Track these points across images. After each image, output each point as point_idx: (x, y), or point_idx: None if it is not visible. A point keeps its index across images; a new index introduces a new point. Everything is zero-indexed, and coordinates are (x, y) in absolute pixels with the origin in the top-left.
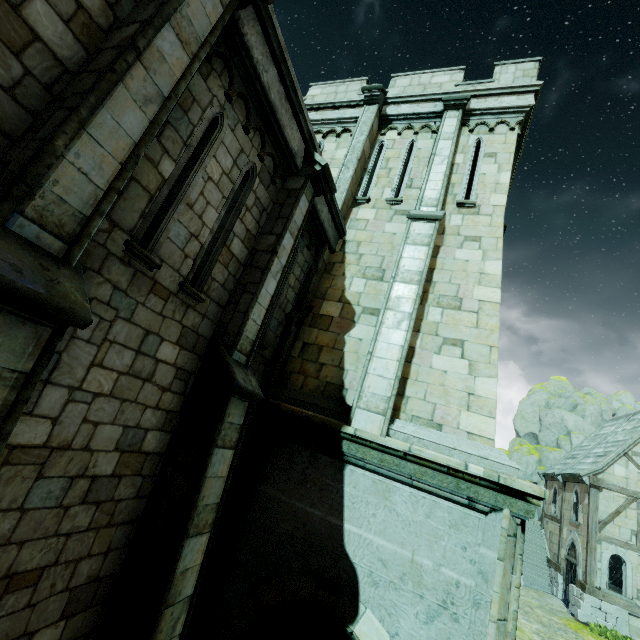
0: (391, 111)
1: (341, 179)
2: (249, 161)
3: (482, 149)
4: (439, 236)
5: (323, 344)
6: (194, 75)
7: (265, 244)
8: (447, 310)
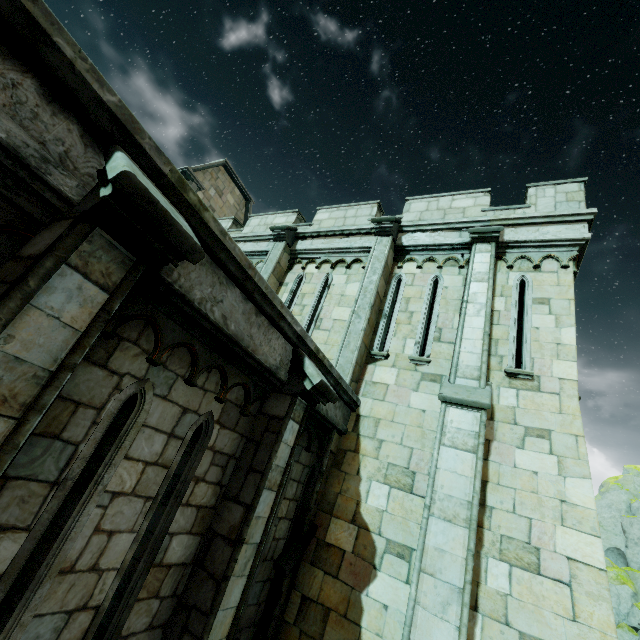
0: (407, 241)
1: (351, 332)
2: (199, 415)
3: (528, 292)
4: (487, 422)
5: (330, 605)
6: (77, 372)
7: (227, 522)
8: (517, 570)
